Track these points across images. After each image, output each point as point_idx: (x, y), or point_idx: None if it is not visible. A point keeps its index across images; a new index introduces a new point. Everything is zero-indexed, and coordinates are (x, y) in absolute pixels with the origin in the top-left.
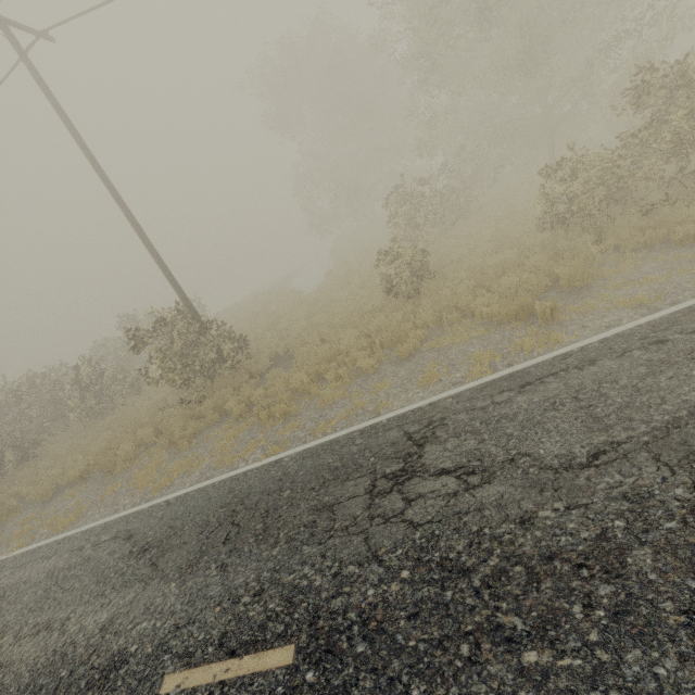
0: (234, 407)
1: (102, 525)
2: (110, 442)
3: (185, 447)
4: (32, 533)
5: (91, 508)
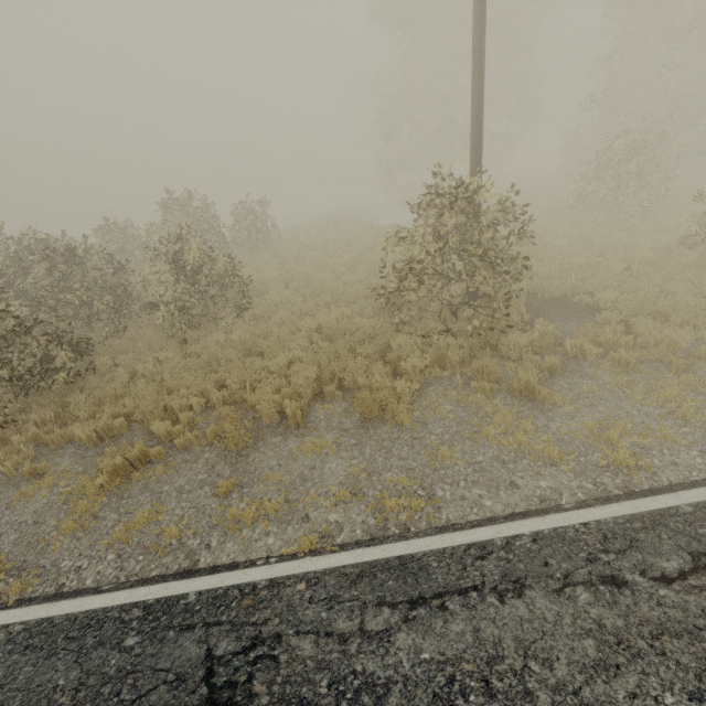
0: (623, 353)
1: (582, 529)
2: (317, 369)
3: (557, 401)
4: (287, 518)
5: (432, 484)
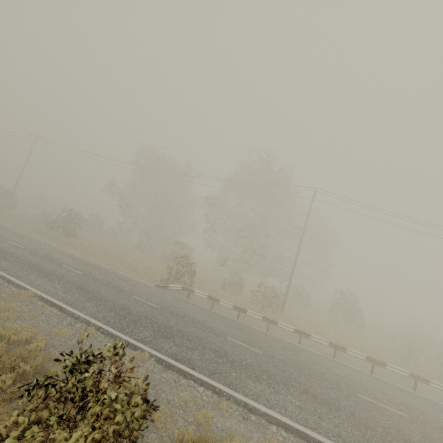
0: None
1: None
2: None
3: None
4: None
5: None
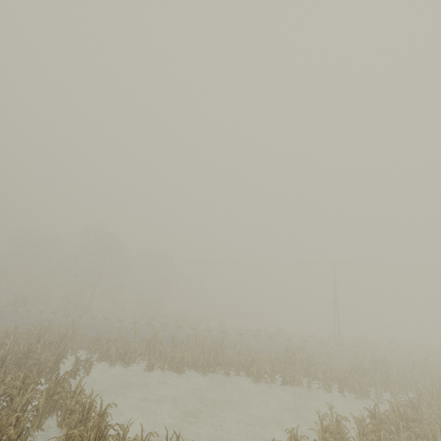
0: None
1: None
2: None
3: None
4: None
5: None
